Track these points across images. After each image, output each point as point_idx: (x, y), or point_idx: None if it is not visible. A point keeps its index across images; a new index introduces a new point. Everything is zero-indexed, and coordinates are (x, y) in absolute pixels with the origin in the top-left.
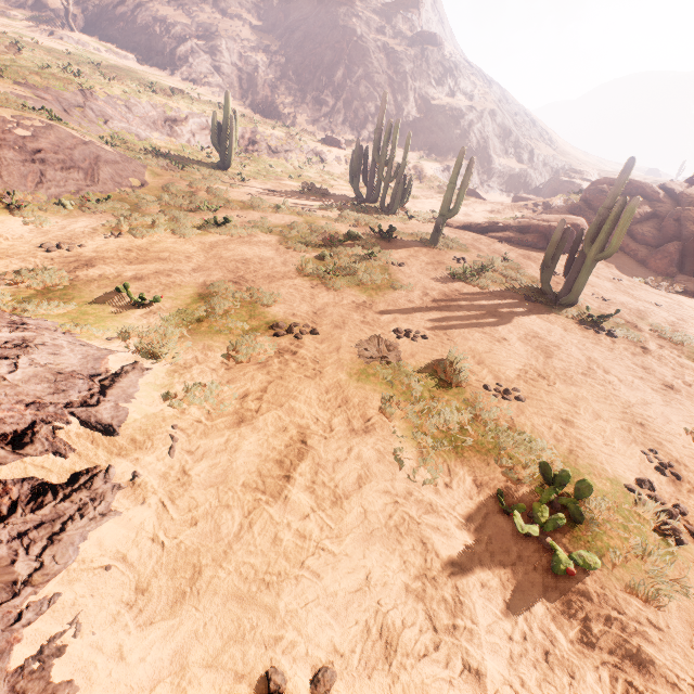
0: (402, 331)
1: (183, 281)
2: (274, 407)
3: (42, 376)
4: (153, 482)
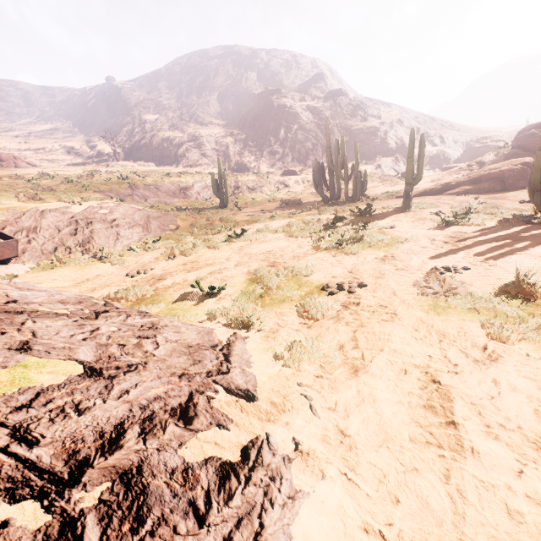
0: (440, 268)
1: (233, 274)
2: (375, 352)
3: (179, 350)
4: (319, 448)
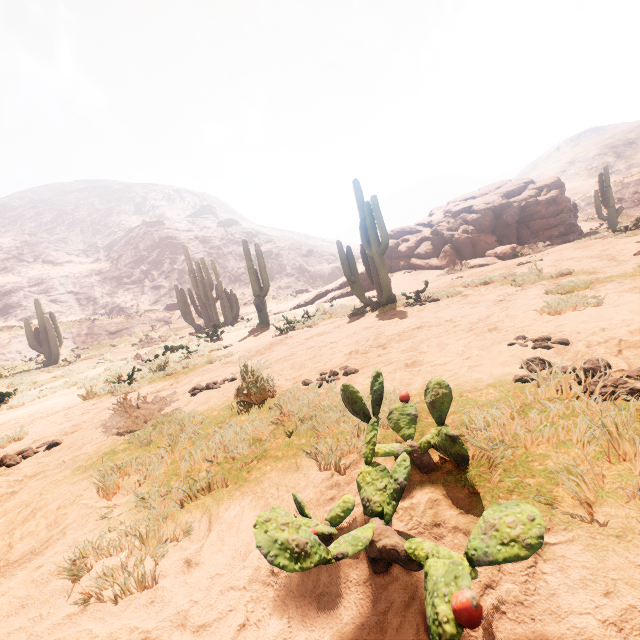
0: (203, 387)
1: None
2: None
3: None
4: None
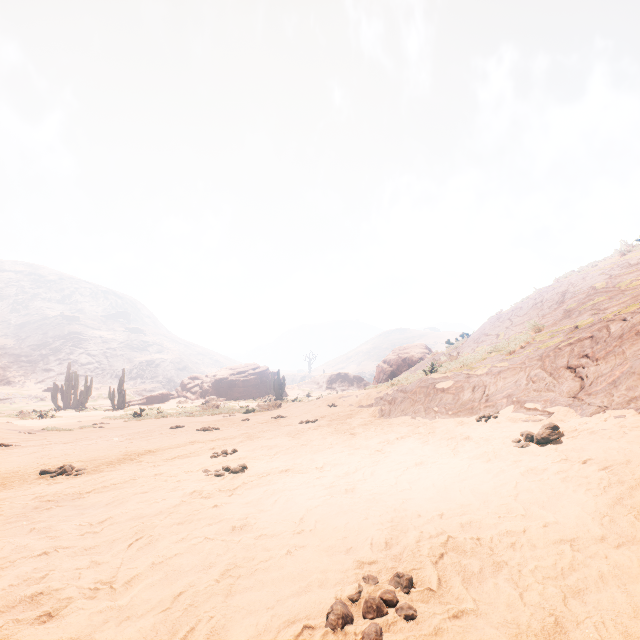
0: None
1: None
2: None
3: None
4: None
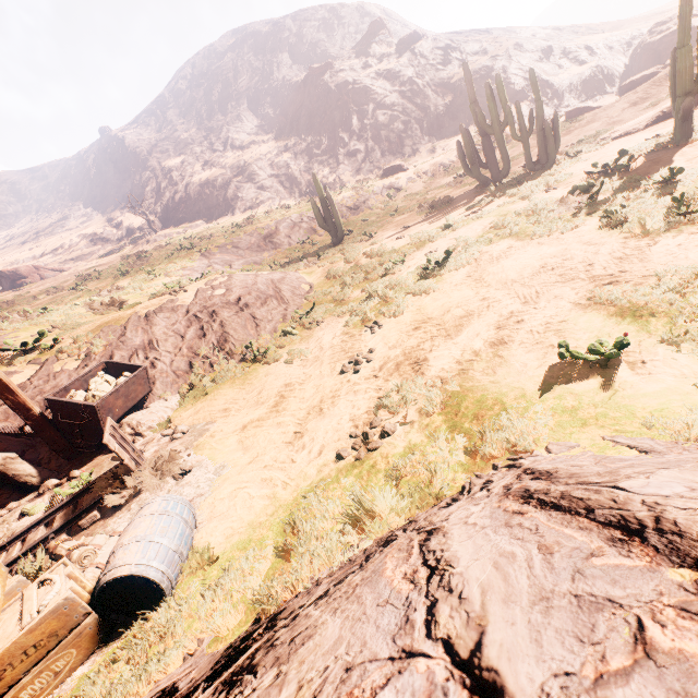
0: None
1: (552, 316)
2: None
3: None
4: None
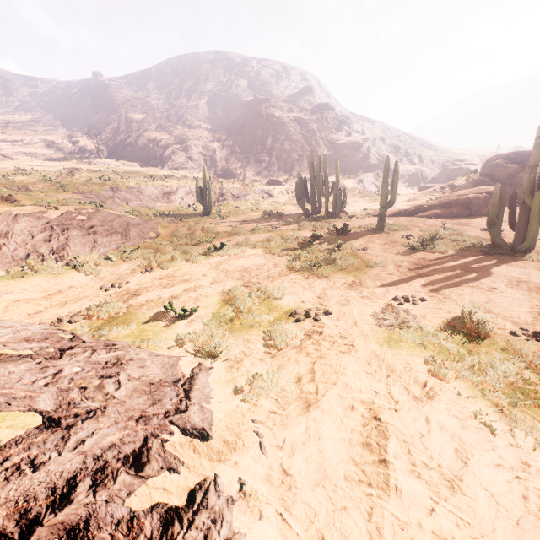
0: (400, 298)
1: (207, 293)
2: (329, 386)
3: (140, 389)
4: (261, 488)
